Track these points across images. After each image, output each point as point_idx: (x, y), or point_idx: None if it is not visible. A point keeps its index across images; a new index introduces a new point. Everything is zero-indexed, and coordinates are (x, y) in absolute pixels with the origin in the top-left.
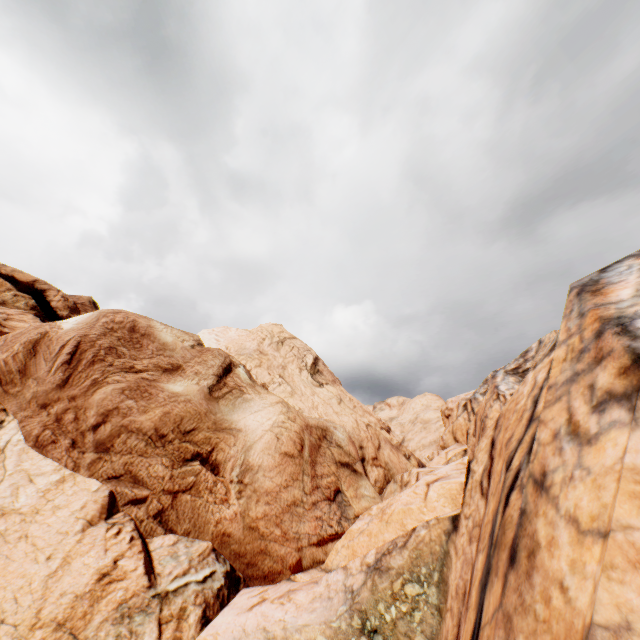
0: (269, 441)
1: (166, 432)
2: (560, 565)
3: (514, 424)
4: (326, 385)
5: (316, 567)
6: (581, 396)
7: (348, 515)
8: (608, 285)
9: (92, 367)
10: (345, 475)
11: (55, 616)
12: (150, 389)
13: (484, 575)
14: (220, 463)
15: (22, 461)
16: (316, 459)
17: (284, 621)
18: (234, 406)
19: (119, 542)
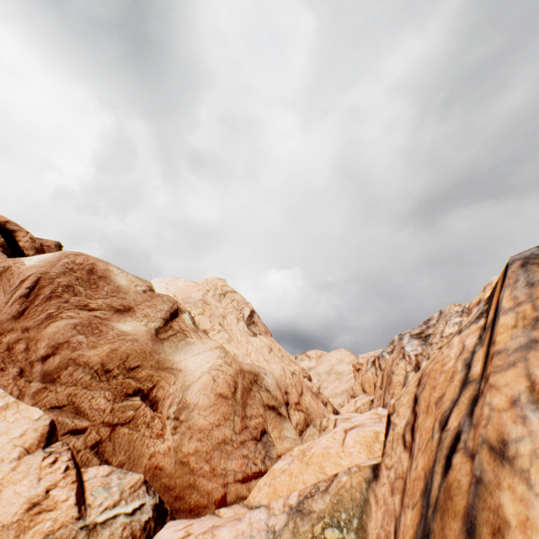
0: (206, 382)
1: (112, 367)
2: None
3: (444, 384)
4: (259, 335)
5: (239, 502)
6: None
7: (272, 455)
8: None
9: (48, 302)
10: (271, 417)
11: None
12: (101, 326)
13: (420, 537)
14: (159, 400)
15: None
16: (247, 401)
17: None
18: (177, 348)
19: (54, 471)
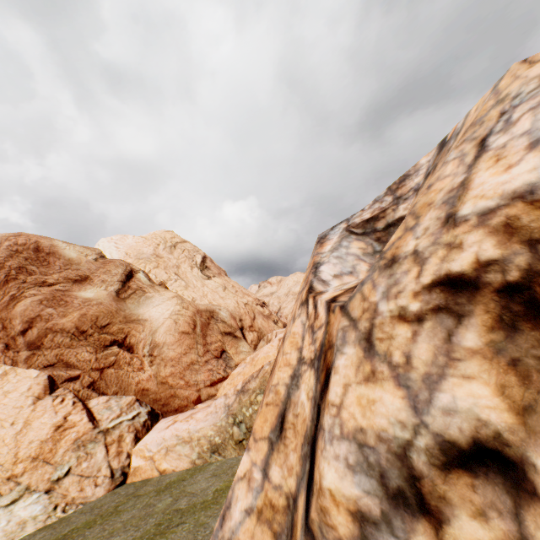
0: (170, 325)
1: (86, 329)
2: (277, 370)
3: None
4: (213, 278)
5: (211, 399)
6: (300, 300)
7: (231, 365)
8: (327, 240)
9: (7, 285)
10: (228, 340)
11: (29, 455)
12: (65, 298)
13: None
14: (134, 345)
15: None
16: (207, 333)
17: (189, 429)
18: (139, 303)
19: (65, 406)
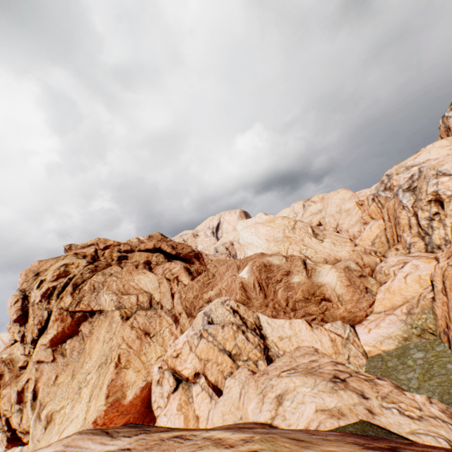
0: (339, 284)
1: (307, 297)
2: None
3: None
4: (324, 240)
5: (371, 313)
6: None
7: (373, 294)
8: None
9: (268, 287)
10: (363, 280)
11: (332, 352)
12: (290, 285)
13: None
14: (328, 298)
15: (275, 323)
16: (352, 280)
17: (385, 332)
18: (316, 276)
19: (324, 332)
